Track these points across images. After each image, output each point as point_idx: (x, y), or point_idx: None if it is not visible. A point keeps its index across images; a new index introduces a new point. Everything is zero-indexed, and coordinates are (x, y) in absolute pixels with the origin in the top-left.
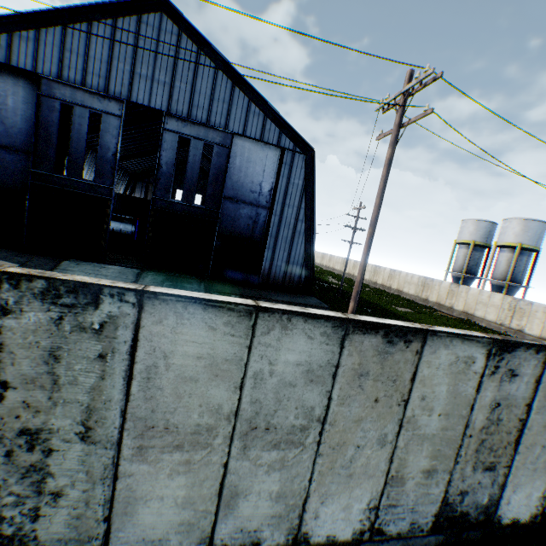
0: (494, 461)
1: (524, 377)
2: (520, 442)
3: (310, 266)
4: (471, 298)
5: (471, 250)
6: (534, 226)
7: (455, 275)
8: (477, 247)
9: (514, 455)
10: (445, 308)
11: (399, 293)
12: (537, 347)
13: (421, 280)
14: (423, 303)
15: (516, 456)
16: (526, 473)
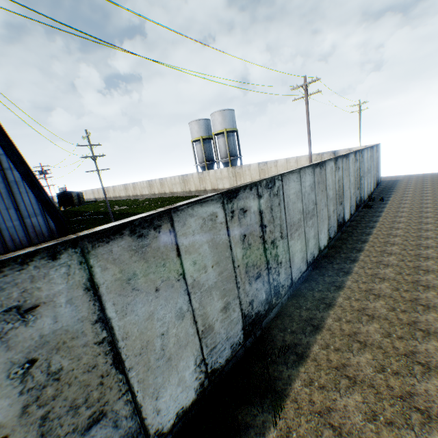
0: (98, 409)
1: (59, 298)
2: (126, 357)
3: (55, 211)
4: (212, 178)
5: (203, 144)
6: (228, 114)
7: (202, 165)
8: (206, 140)
9: (127, 376)
10: (203, 192)
11: (173, 195)
12: (51, 250)
13: (180, 178)
14: (189, 194)
15: (132, 373)
16: (162, 370)
